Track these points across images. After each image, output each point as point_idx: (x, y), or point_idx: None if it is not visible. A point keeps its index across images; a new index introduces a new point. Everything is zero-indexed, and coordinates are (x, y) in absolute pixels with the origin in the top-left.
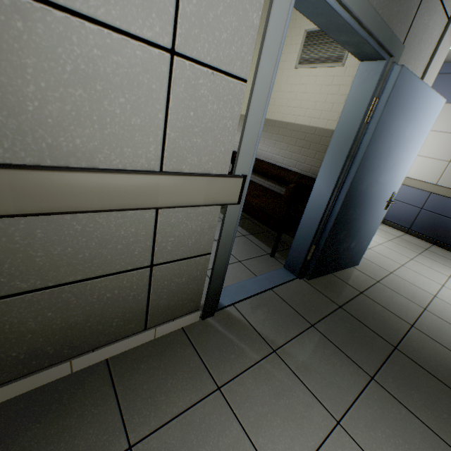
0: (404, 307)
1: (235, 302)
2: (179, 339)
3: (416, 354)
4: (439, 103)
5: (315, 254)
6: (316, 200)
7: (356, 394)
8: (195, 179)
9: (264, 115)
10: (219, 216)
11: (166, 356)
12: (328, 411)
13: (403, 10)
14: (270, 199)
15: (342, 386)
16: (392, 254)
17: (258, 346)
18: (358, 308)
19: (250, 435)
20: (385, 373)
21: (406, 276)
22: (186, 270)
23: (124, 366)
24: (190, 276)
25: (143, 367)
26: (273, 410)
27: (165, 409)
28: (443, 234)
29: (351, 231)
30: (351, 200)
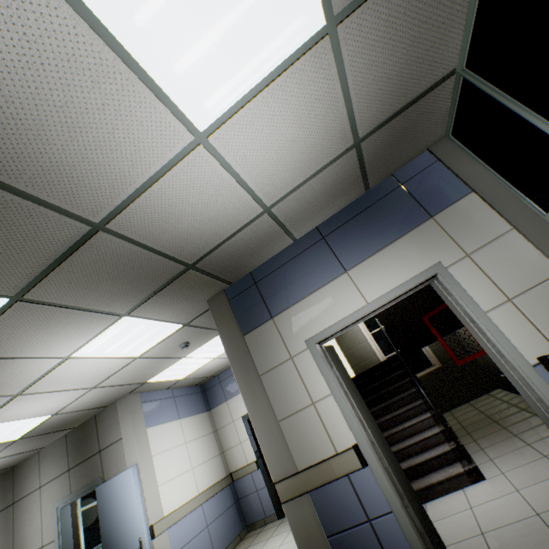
0: None
1: None
2: None
3: None
4: (129, 472)
5: None
6: None
7: None
8: None
9: (62, 544)
10: None
11: None
12: None
13: (96, 469)
14: None
15: None
16: None
17: None
18: None
19: None
20: None
21: None
22: None
23: None
24: None
25: None
26: None
27: None
28: None
29: None
30: None
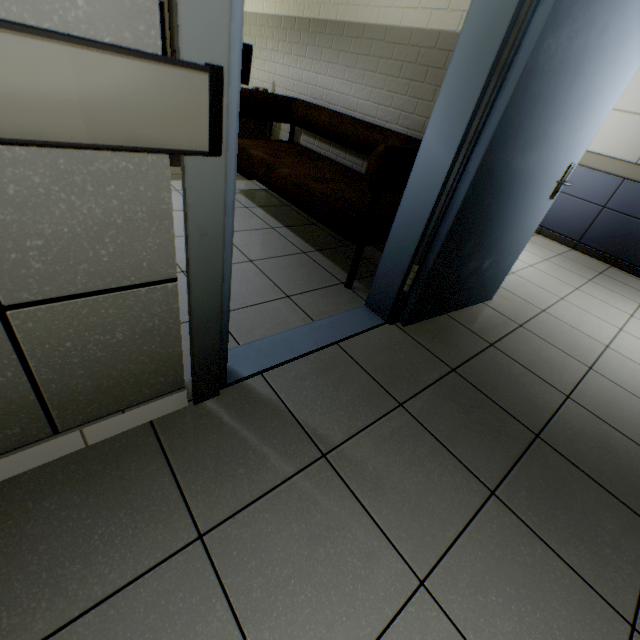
0: (557, 367)
1: (265, 370)
2: (139, 444)
3: (569, 446)
4: None
5: (417, 281)
6: (423, 175)
7: (461, 525)
8: (16, 43)
9: None
10: (265, 221)
11: (104, 481)
12: (405, 563)
13: None
14: (350, 186)
15: (437, 512)
16: (548, 281)
17: (296, 448)
18: (483, 371)
19: (246, 629)
20: (516, 482)
21: (566, 316)
22: (119, 318)
23: (5, 508)
24: (136, 329)
25: (47, 506)
26: (302, 571)
27: (76, 591)
28: (630, 249)
29: (485, 239)
30: (491, 174)
